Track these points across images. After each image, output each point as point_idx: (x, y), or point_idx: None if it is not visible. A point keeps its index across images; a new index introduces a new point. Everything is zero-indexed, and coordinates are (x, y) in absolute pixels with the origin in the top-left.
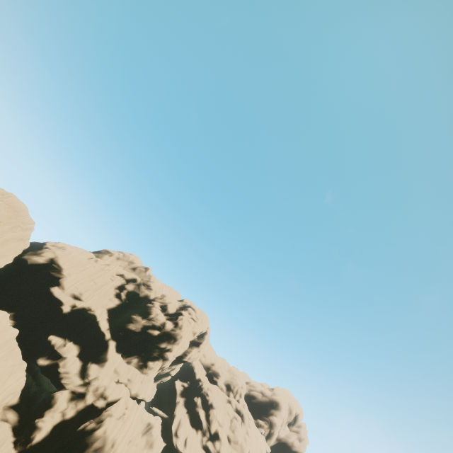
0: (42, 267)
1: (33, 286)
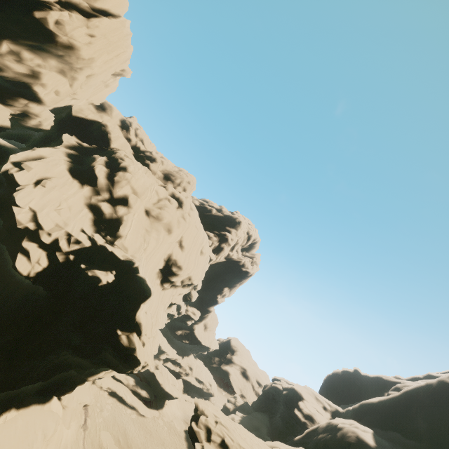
0: None
1: None
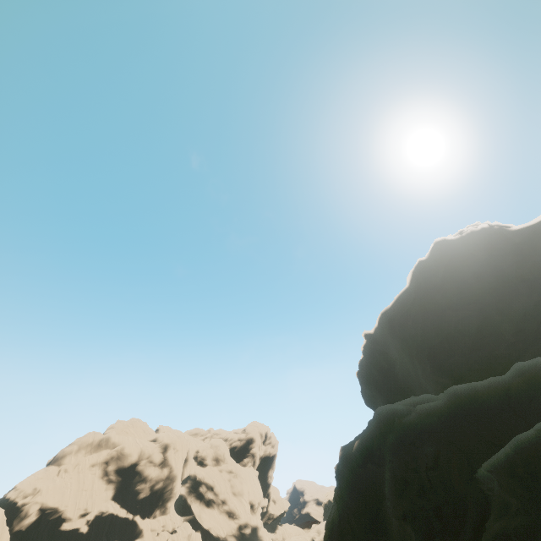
0: (38, 522)
1: (43, 540)
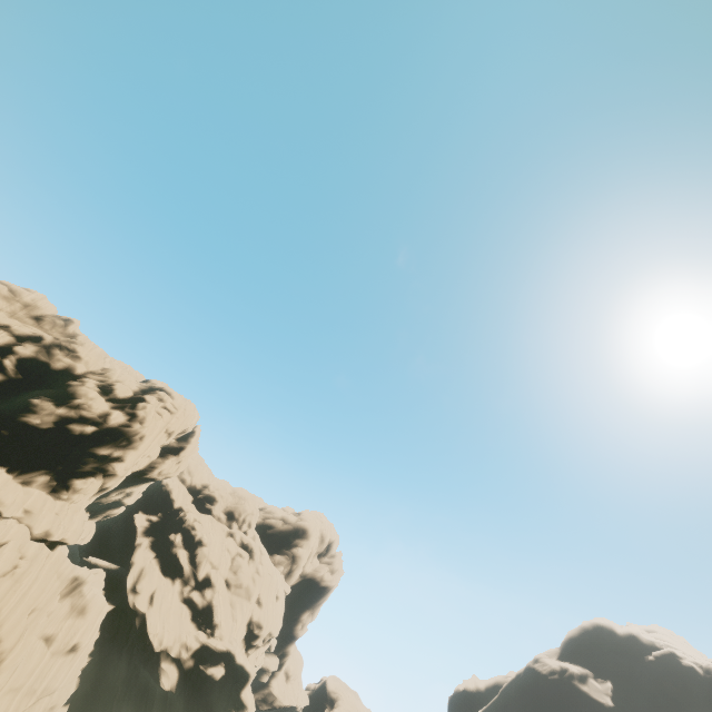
0: None
1: None
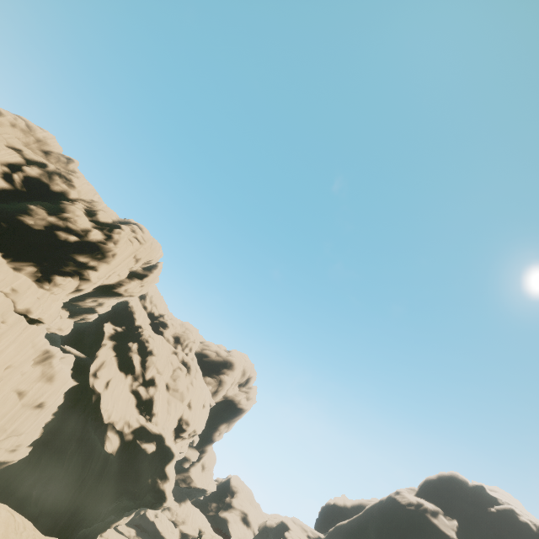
0: None
1: None
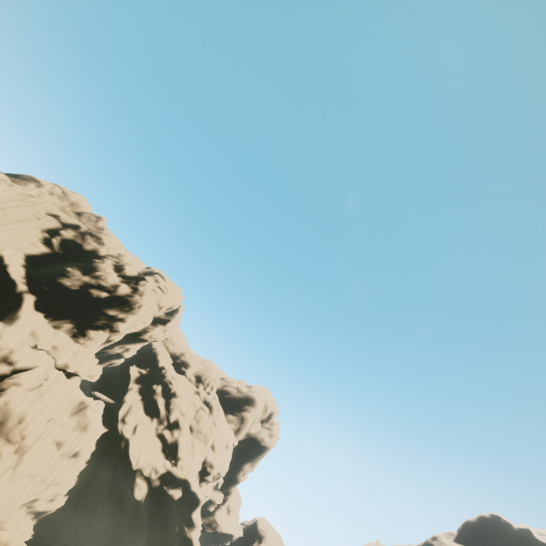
0: None
1: None
